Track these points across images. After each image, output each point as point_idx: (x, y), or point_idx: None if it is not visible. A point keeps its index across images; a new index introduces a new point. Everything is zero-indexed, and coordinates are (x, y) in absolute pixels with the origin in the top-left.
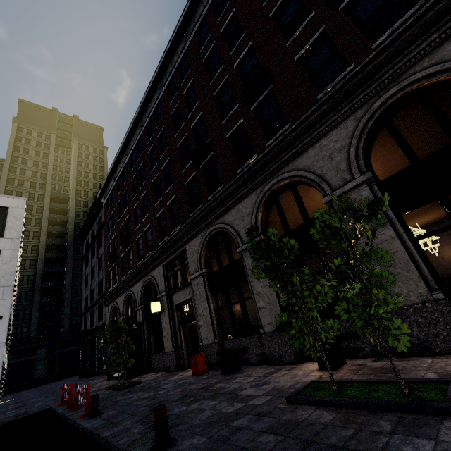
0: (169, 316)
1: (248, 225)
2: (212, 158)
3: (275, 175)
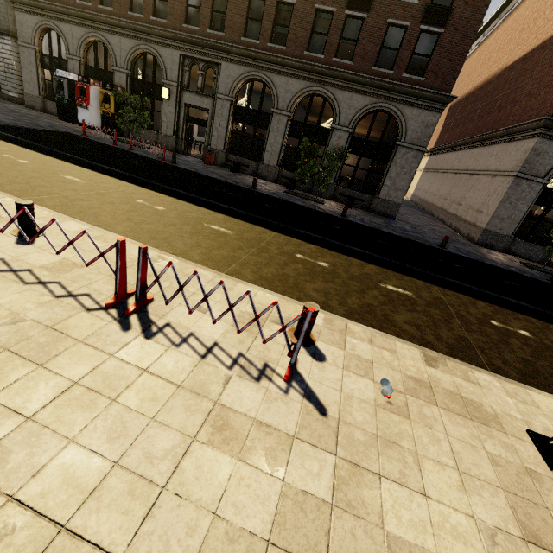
0: (176, 108)
1: (288, 99)
2: (292, 4)
3: (323, 86)
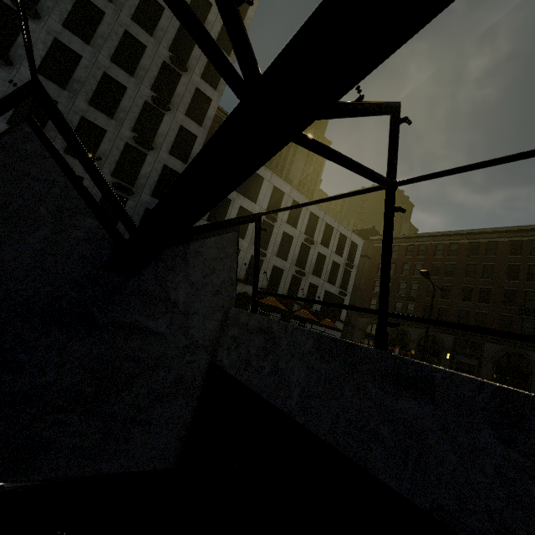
0: (449, 362)
1: None
2: (533, 319)
3: None
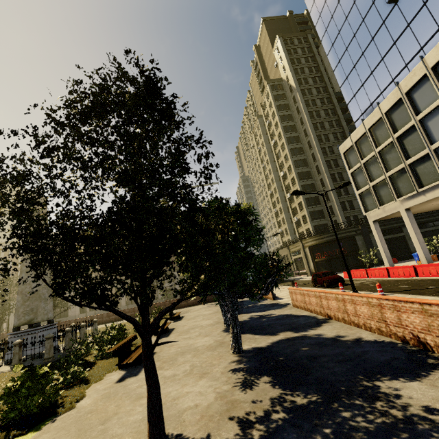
0: None
1: None
2: None
3: None
